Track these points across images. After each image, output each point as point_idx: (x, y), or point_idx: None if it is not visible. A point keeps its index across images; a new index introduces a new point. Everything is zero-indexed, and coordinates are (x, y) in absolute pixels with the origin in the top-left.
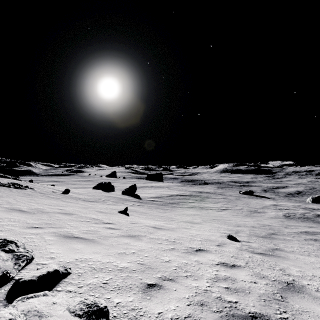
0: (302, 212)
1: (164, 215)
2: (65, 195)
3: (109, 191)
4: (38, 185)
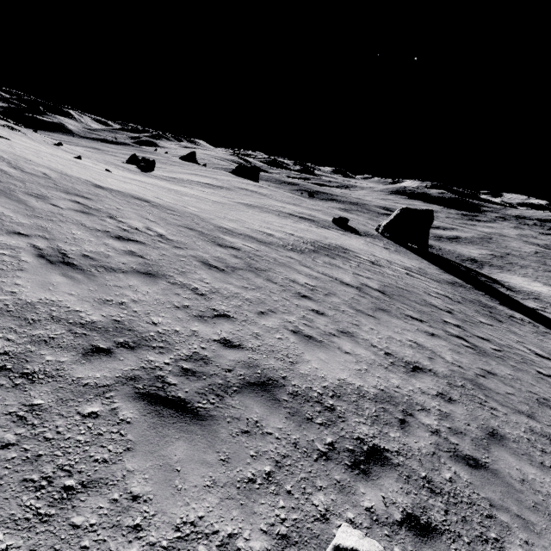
0: (278, 209)
1: (118, 171)
2: (55, 146)
3: (133, 165)
4: (38, 135)
